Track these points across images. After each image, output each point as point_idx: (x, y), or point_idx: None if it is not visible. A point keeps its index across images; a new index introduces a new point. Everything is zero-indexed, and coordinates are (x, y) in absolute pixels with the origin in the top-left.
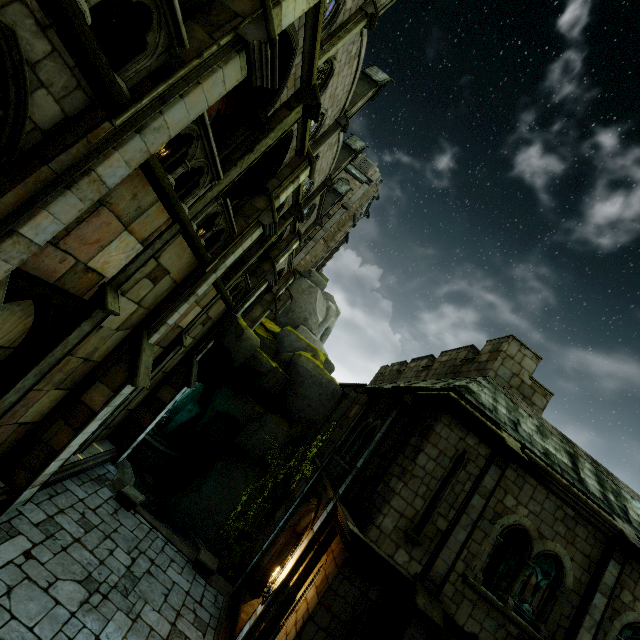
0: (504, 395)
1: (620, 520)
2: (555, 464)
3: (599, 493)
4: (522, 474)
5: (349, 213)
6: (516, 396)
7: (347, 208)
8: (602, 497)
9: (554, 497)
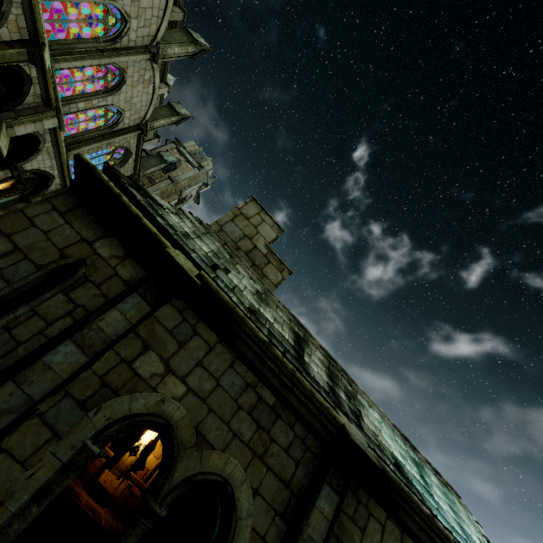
0: (220, 245)
1: (347, 418)
2: (263, 325)
3: (325, 383)
4: (193, 320)
5: (176, 188)
6: (242, 258)
7: (173, 180)
8: (328, 389)
9: (245, 368)
